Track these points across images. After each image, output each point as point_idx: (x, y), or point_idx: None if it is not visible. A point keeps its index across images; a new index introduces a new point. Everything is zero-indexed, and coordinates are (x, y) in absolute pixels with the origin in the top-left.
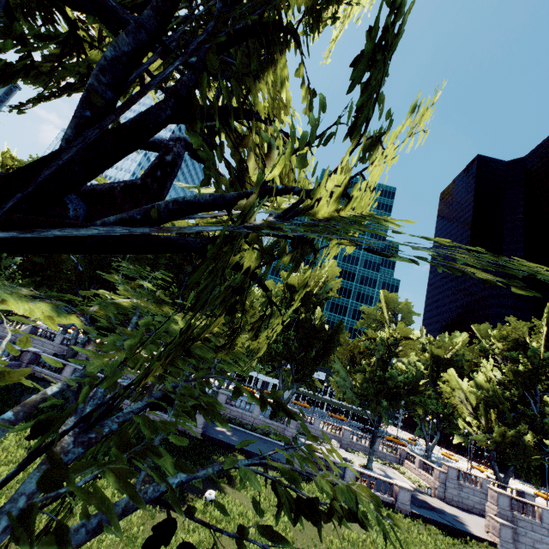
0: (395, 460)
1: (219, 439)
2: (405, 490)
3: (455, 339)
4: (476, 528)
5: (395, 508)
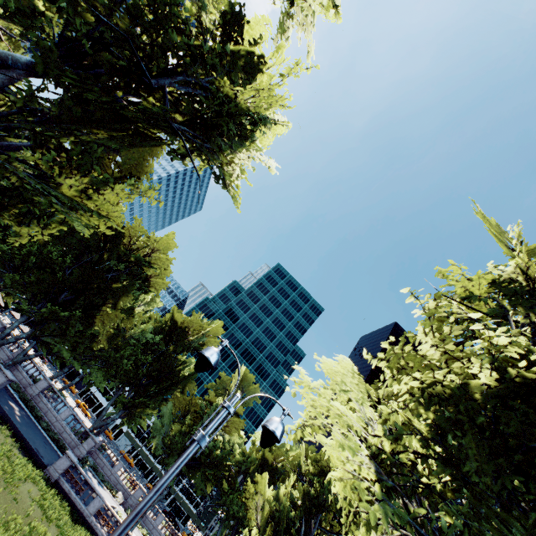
0: None
1: (2, 407)
2: None
3: (291, 452)
4: None
5: None
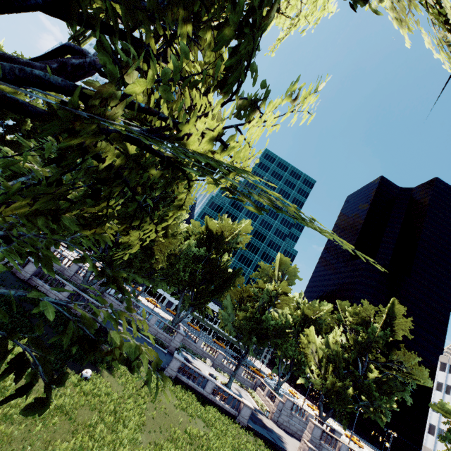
0: (250, 385)
1: None
2: (248, 407)
3: (323, 306)
4: (292, 448)
5: (236, 419)
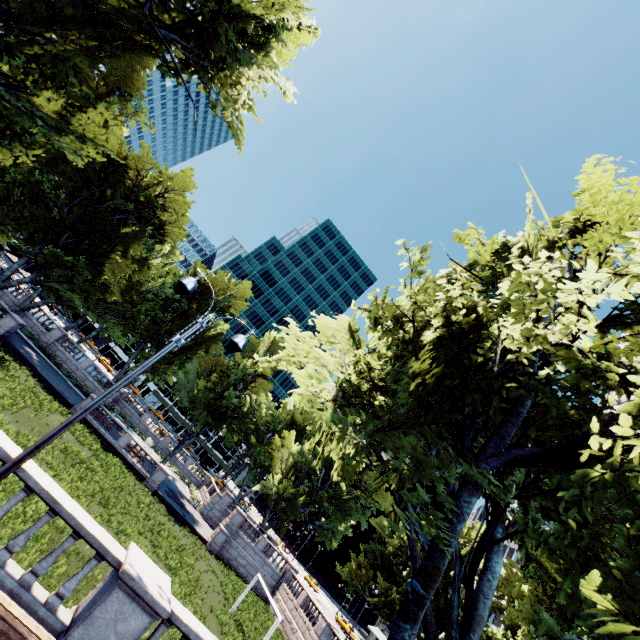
0: (196, 482)
1: (18, 350)
2: (164, 472)
3: None
4: (204, 532)
5: (145, 481)
